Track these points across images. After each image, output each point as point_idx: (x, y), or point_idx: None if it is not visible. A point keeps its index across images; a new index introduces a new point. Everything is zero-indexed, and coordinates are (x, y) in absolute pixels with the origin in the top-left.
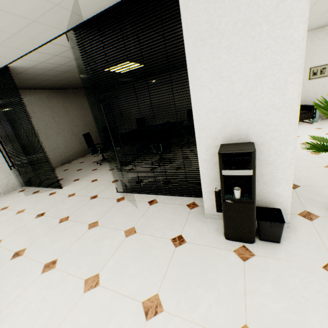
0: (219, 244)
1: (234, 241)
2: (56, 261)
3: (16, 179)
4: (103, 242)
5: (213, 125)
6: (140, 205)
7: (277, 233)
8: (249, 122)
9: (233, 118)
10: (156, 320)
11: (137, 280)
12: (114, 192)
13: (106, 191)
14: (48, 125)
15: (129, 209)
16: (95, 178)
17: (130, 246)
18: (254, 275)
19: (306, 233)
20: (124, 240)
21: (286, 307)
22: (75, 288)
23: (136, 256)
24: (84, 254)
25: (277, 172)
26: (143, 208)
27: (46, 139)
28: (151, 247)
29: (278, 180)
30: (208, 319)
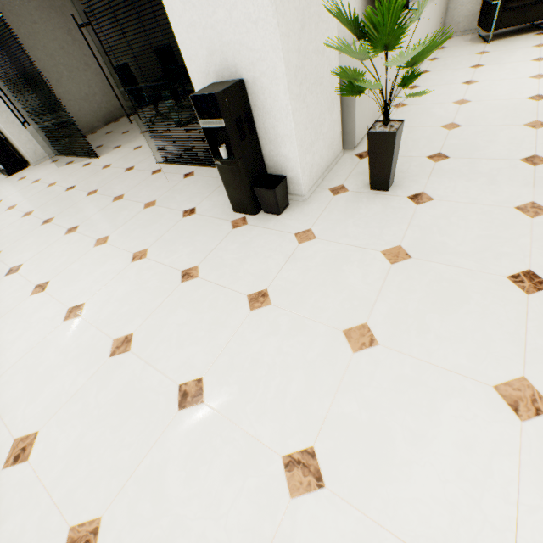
0: (224, 215)
1: (239, 213)
2: (78, 227)
3: (44, 144)
4: (122, 213)
5: (200, 52)
6: (173, 179)
7: (273, 204)
8: (233, 47)
9: (215, 39)
10: (138, 262)
11: (137, 240)
12: (153, 164)
13: (145, 162)
14: (65, 49)
15: (160, 182)
16: (140, 144)
17: (144, 216)
18: (232, 239)
19: (314, 207)
20: (141, 211)
21: (236, 257)
22: (88, 244)
23: (145, 224)
24: (102, 223)
25: (278, 126)
26: (175, 181)
27: (69, 78)
28: (161, 218)
29: (282, 137)
30: (174, 263)
